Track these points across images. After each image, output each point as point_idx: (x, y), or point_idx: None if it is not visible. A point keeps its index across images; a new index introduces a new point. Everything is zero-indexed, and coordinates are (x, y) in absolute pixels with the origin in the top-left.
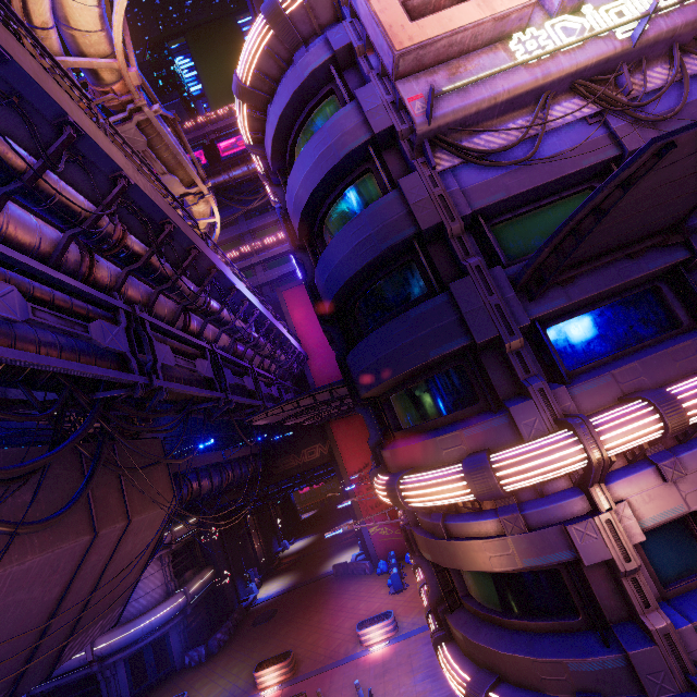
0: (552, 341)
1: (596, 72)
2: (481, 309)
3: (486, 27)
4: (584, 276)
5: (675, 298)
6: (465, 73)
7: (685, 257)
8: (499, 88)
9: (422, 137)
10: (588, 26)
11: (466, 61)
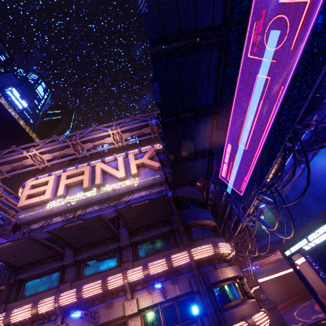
0: (27, 286)
1: (66, 210)
2: (3, 275)
3: (39, 202)
4: (36, 266)
5: (61, 276)
6: (35, 210)
7: (61, 264)
8: (39, 214)
9: (21, 224)
10: (64, 201)
11: (38, 207)
